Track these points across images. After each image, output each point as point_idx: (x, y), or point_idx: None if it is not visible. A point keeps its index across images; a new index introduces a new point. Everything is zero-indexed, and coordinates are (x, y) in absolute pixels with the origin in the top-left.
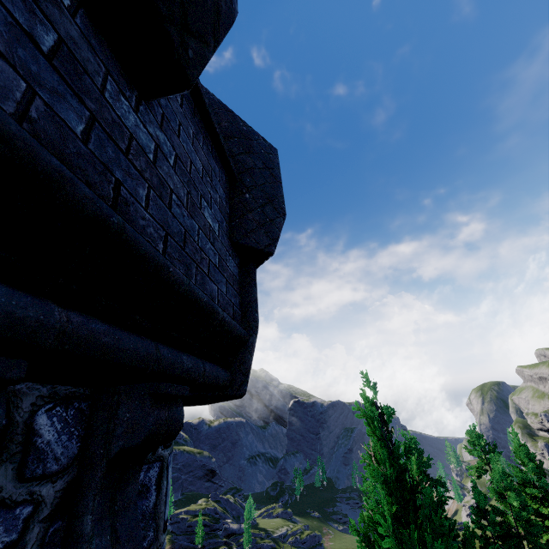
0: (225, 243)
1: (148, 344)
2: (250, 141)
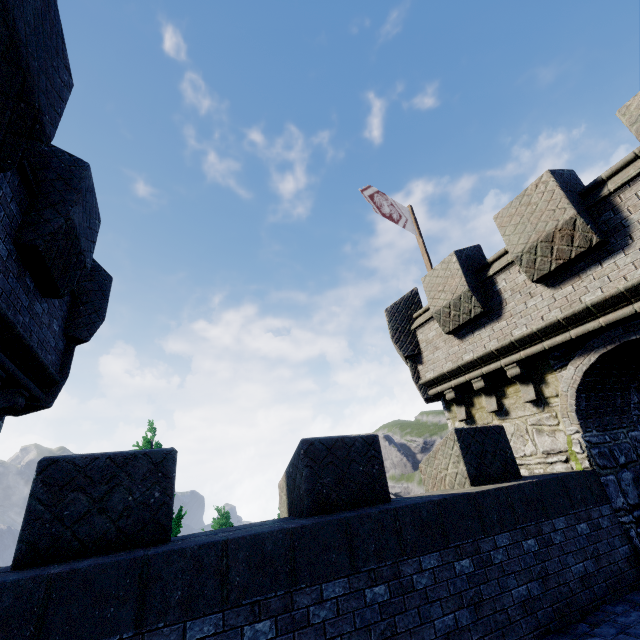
0: (60, 335)
1: (24, 376)
2: (94, 272)
